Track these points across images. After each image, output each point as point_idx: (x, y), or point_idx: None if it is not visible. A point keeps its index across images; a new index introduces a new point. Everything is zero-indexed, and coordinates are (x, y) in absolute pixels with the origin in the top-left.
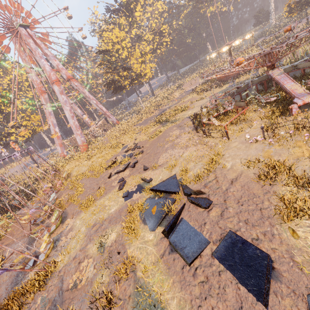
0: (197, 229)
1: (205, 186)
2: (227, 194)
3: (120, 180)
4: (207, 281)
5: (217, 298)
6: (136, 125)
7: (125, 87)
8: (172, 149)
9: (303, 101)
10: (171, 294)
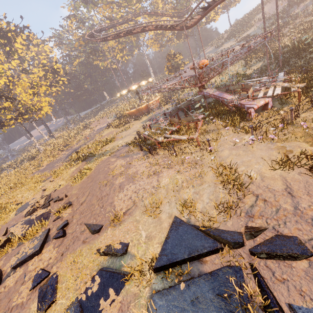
0: None
1: (250, 217)
2: (306, 214)
3: (37, 279)
4: None
5: None
6: (34, 173)
7: (6, 123)
8: (132, 182)
9: (257, 105)
10: None
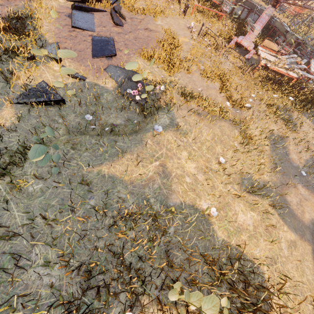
0: (97, 24)
1: (131, 18)
2: (136, 31)
3: None
4: (75, 37)
5: (72, 43)
6: None
7: None
8: None
9: (241, 41)
10: (48, 25)
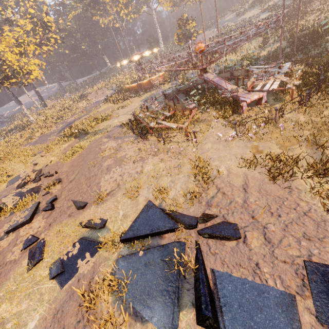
0: (254, 281)
1: (209, 206)
2: (250, 207)
3: (27, 242)
4: None
5: None
6: (25, 145)
7: None
8: (119, 166)
9: (250, 99)
10: None
